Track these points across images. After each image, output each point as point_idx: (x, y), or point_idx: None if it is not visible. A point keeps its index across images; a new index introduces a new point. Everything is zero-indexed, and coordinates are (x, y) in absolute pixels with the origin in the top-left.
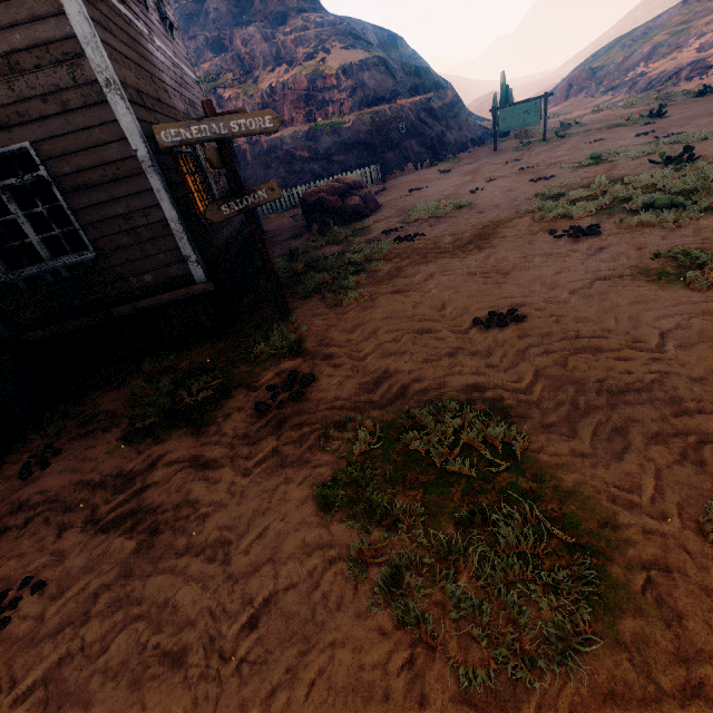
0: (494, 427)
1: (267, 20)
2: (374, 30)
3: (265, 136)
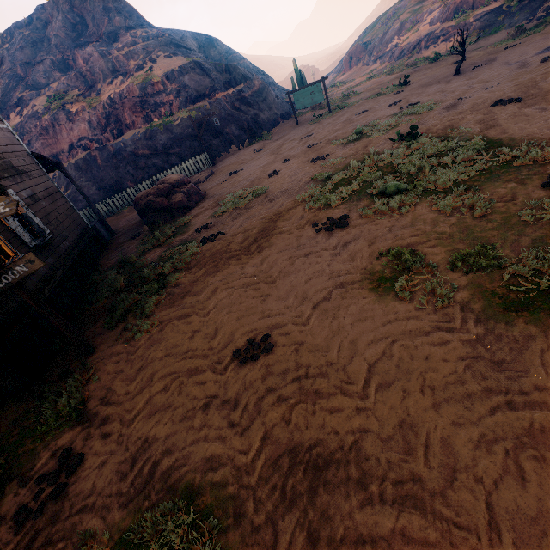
0: (201, 549)
1: (102, 40)
2: (193, 36)
3: (113, 139)
